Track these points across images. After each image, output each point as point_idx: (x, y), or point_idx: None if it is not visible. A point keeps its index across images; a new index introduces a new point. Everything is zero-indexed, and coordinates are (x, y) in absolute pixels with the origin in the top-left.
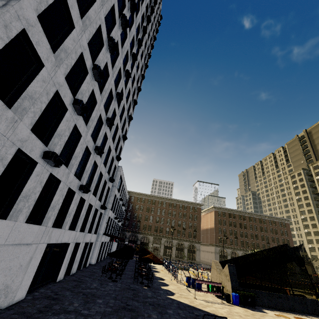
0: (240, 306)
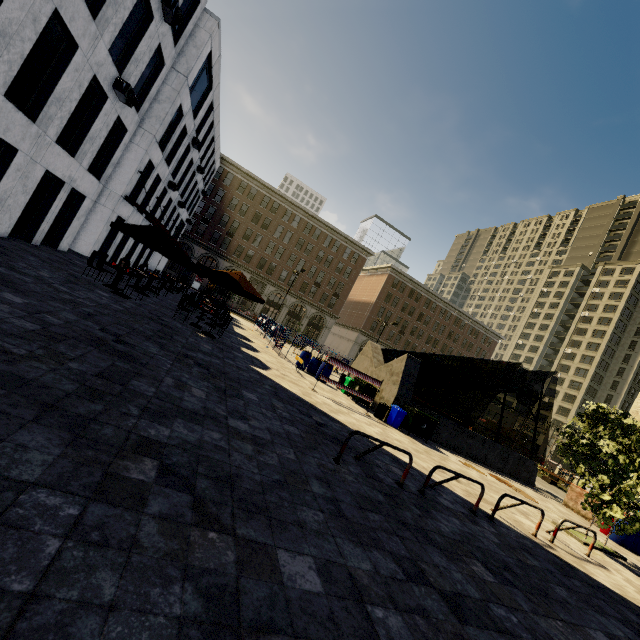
0: (400, 430)
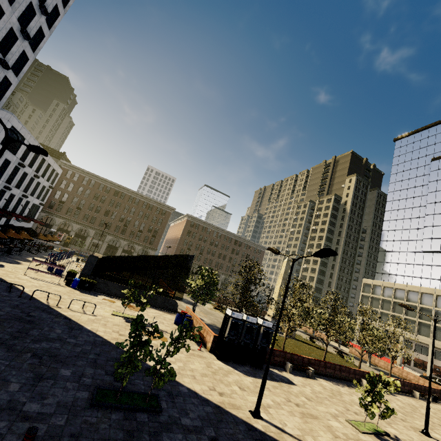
0: (77, 289)
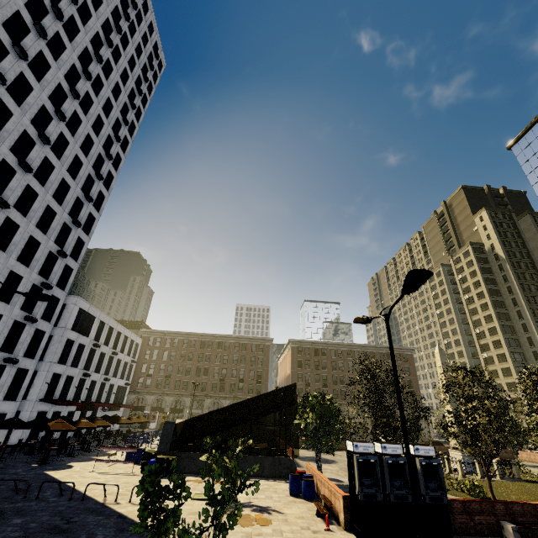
0: None
